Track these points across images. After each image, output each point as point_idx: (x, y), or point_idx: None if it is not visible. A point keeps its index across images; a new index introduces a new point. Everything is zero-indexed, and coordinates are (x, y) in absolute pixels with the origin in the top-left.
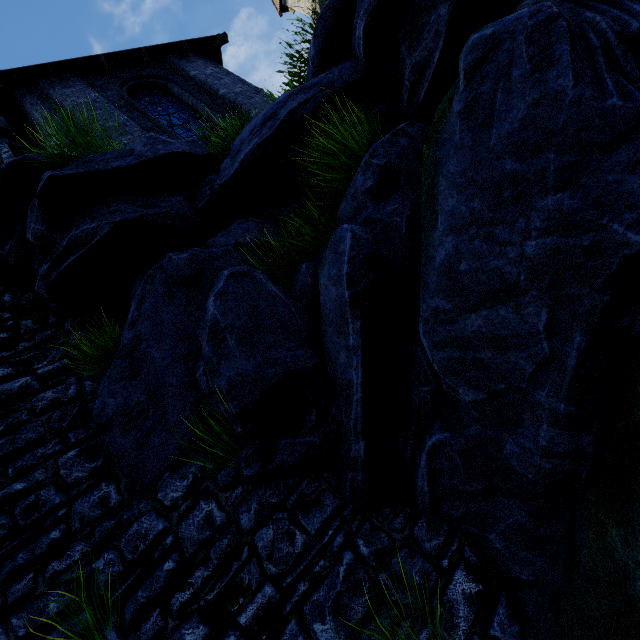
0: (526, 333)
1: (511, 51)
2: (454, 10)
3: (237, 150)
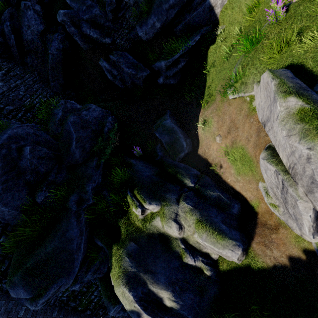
0: (36, 39)
1: (27, 6)
2: None
3: None
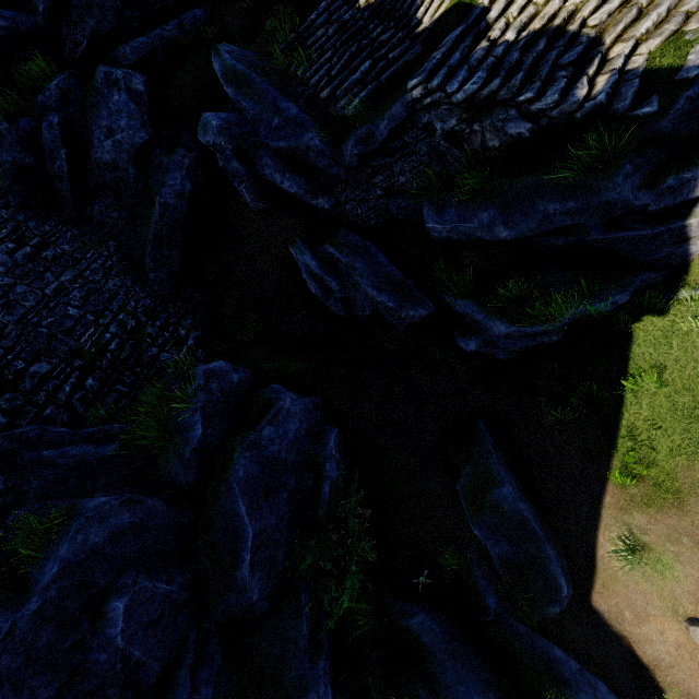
0: (123, 162)
1: (112, 80)
2: (91, 32)
3: None
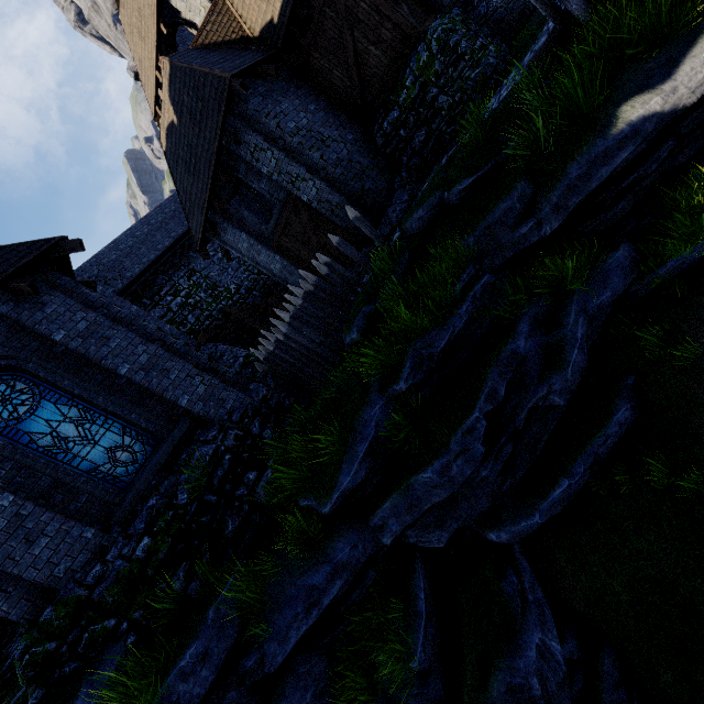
0: None
1: (521, 699)
2: (452, 535)
3: (284, 635)
